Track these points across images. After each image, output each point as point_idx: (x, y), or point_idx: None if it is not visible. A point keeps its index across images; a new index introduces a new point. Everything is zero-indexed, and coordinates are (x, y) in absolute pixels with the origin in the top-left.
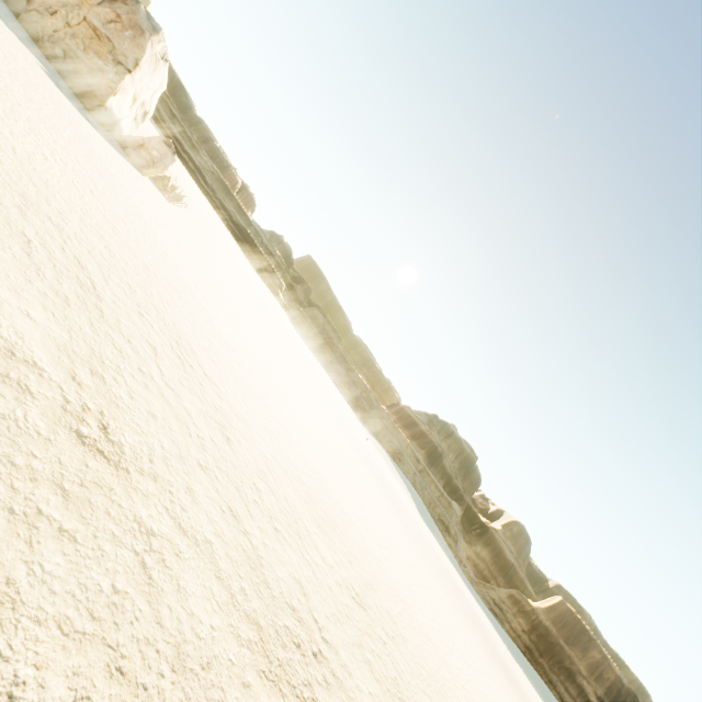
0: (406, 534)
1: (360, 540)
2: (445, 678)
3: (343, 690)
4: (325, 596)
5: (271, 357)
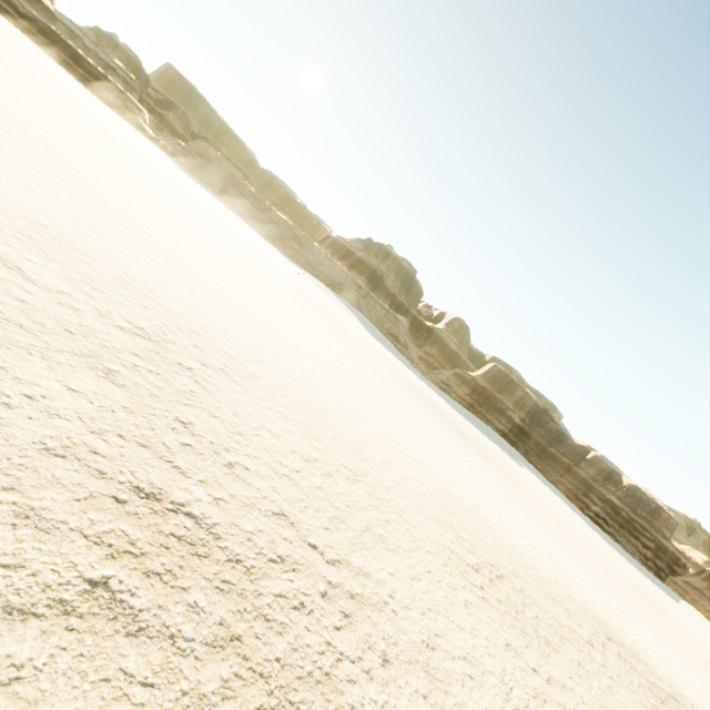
0: (330, 333)
1: (203, 306)
2: (331, 407)
3: None
4: None
5: (58, 140)
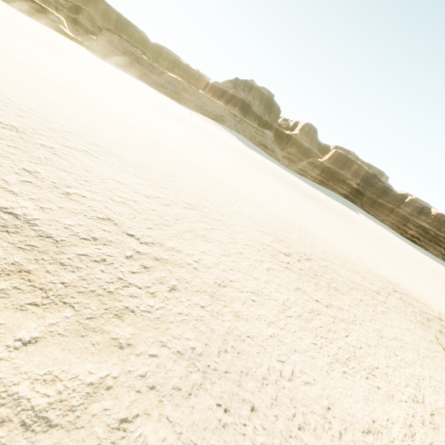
0: (207, 143)
1: (83, 121)
2: (187, 176)
3: None
4: None
5: None
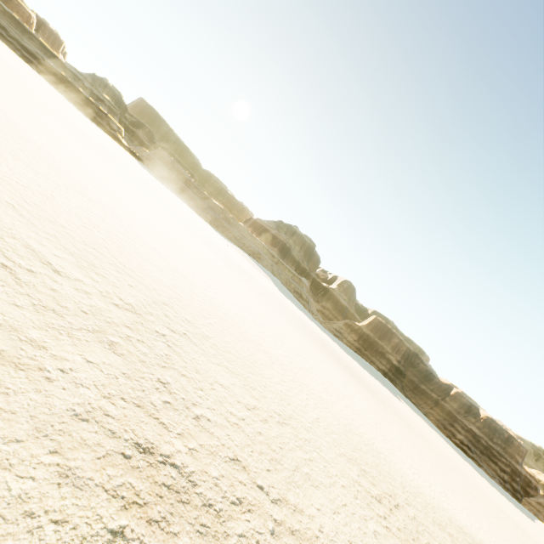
0: (253, 294)
1: (168, 280)
2: (261, 359)
3: (0, 358)
4: (29, 292)
5: (67, 156)
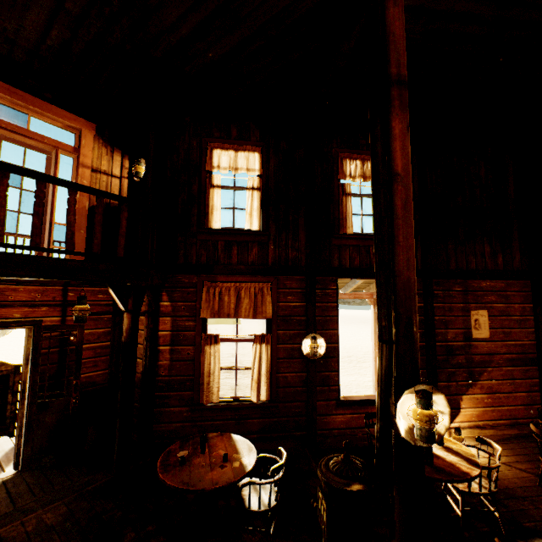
0: None
1: None
2: None
3: None
4: None
5: None
